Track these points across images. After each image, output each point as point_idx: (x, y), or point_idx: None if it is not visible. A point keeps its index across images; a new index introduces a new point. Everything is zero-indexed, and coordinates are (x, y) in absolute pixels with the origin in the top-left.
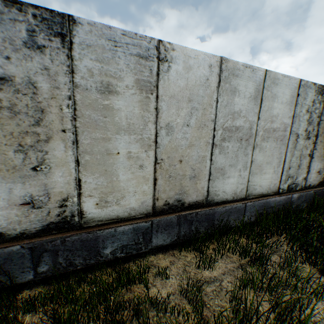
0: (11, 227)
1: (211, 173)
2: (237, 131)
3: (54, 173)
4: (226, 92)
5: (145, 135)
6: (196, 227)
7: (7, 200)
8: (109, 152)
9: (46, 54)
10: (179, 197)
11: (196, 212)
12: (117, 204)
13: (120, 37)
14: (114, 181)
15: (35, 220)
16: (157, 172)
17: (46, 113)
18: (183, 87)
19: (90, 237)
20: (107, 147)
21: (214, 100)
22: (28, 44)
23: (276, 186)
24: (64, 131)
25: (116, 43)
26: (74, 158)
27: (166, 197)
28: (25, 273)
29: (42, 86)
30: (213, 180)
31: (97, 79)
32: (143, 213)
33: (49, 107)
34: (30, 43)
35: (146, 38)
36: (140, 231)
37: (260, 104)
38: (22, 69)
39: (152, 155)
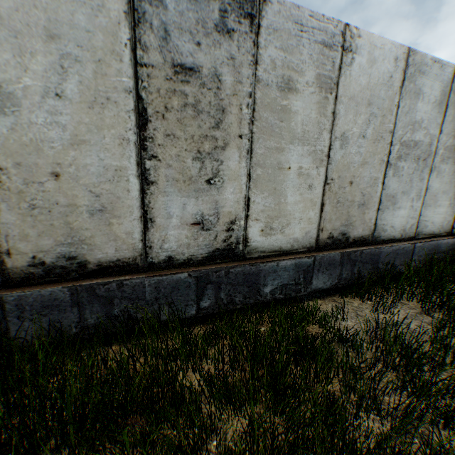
0: (179, 250)
1: (381, 201)
2: (414, 148)
3: (225, 188)
4: (409, 95)
5: (318, 147)
6: (358, 269)
7: (179, 218)
8: (280, 166)
9: (233, 40)
10: (344, 229)
11: (361, 251)
12: (281, 233)
13: (307, 20)
14: (281, 203)
15: (202, 245)
16: (325, 196)
17: (226, 113)
18: (364, 87)
19: (253, 270)
20: (279, 160)
21: (395, 105)
22: (218, 28)
23: (449, 224)
24: (240, 137)
25: (302, 27)
26: (246, 171)
27: (331, 228)
28: (188, 307)
29: (226, 80)
30: (382, 210)
31: (279, 73)
32: (306, 246)
33: (230, 106)
34: (220, 27)
35: (332, 22)
36: (301, 269)
37: (444, 112)
38: (209, 58)
39: (323, 172)
